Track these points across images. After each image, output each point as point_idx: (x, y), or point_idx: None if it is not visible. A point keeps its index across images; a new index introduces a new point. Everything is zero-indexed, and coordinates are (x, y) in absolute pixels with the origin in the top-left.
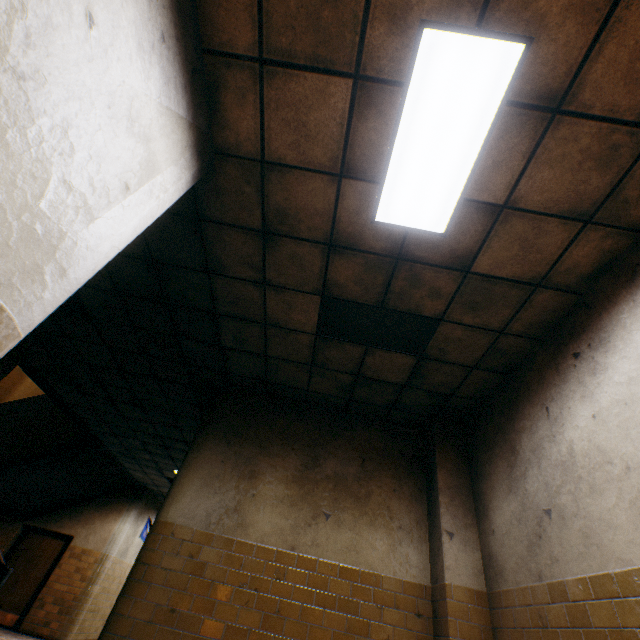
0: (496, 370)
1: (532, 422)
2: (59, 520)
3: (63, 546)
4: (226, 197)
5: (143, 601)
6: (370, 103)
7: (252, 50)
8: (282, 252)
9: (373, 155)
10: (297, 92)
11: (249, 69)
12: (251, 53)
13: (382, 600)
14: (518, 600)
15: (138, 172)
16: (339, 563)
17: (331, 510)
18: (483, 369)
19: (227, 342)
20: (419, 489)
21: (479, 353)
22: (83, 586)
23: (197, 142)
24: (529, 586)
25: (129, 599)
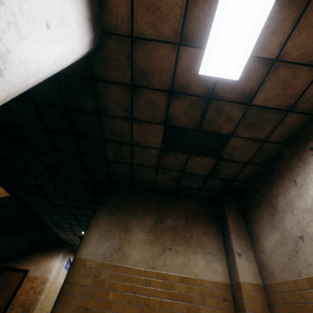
0: (259, 164)
1: (285, 189)
2: (20, 262)
3: (23, 276)
4: (109, 63)
5: (69, 305)
6: None
7: None
8: (142, 98)
9: (200, 28)
10: None
11: None
12: None
13: (204, 293)
14: (285, 288)
15: (55, 18)
16: (179, 274)
17: (172, 246)
18: (252, 164)
19: (110, 157)
20: (217, 232)
21: (251, 154)
22: (35, 296)
23: (92, 19)
24: (292, 280)
25: (61, 304)
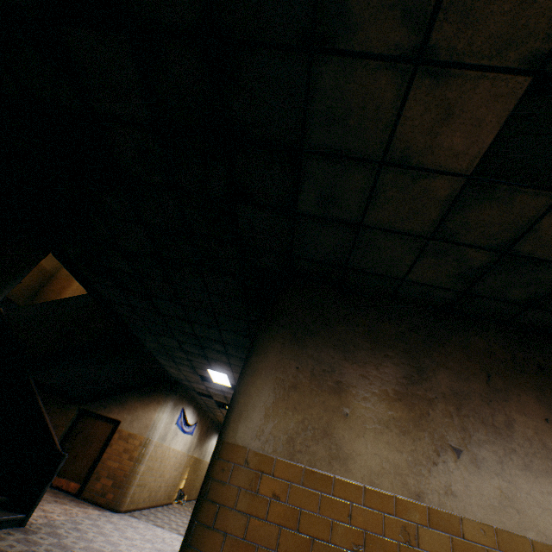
0: None
1: None
2: (107, 406)
3: (112, 429)
4: None
5: None
6: None
7: None
8: None
9: None
10: None
11: None
12: None
13: None
14: None
15: None
16: (494, 526)
17: (460, 444)
18: None
19: (305, 205)
20: None
21: None
22: (131, 465)
23: None
24: None
25: None
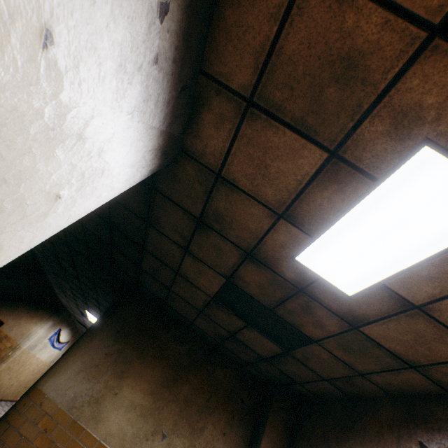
0: (343, 390)
1: None
2: None
3: None
4: (179, 183)
5: None
6: (335, 178)
7: (245, 89)
8: (208, 239)
9: (317, 216)
10: (271, 140)
11: (236, 103)
12: (243, 91)
13: None
14: None
15: (79, 181)
16: None
17: (169, 432)
18: (332, 384)
19: (145, 267)
20: (243, 440)
21: (335, 375)
22: None
23: (165, 144)
24: None
25: None
